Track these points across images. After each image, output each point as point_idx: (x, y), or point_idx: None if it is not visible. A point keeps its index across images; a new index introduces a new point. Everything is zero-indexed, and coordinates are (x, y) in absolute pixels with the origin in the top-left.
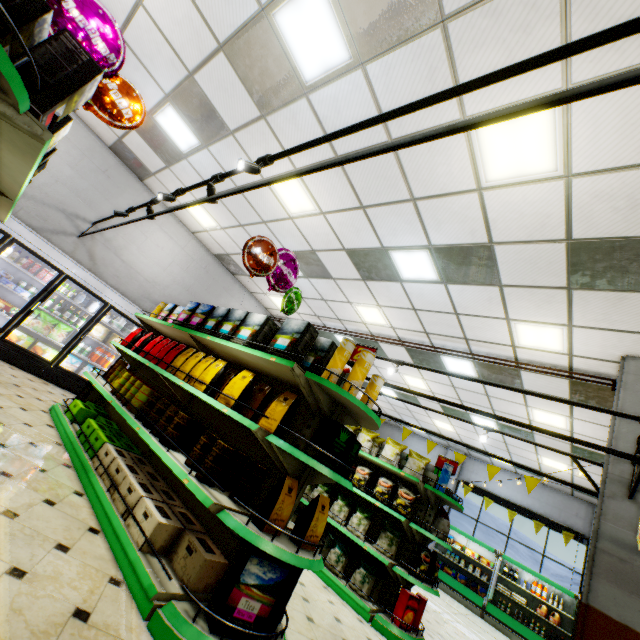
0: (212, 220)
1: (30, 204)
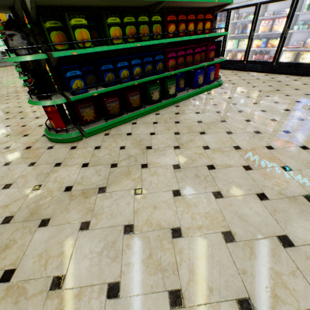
0: None
1: None
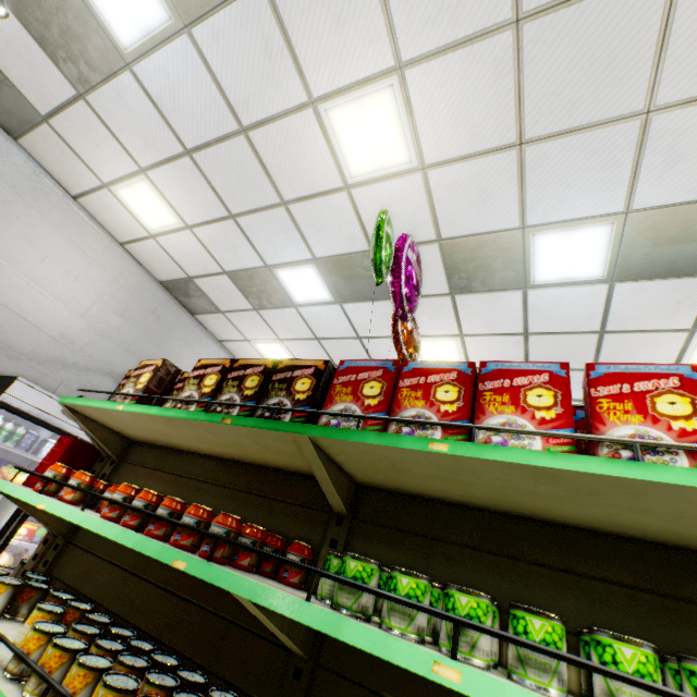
0: (289, 357)
1: (71, 374)
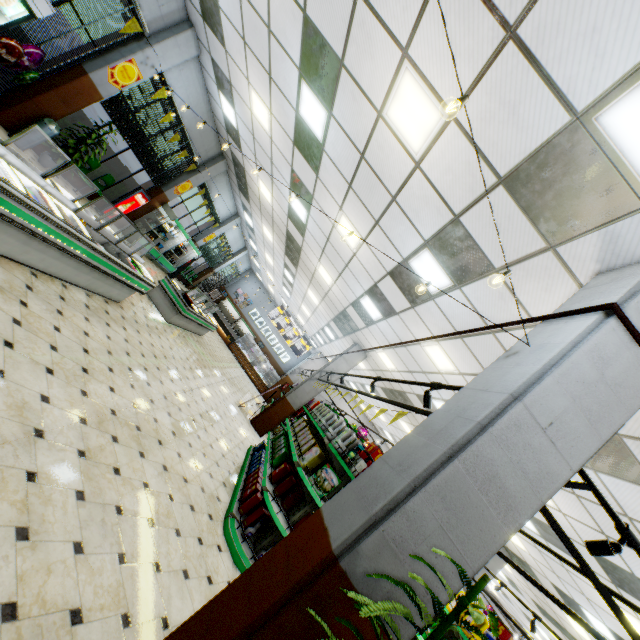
0: None
1: None
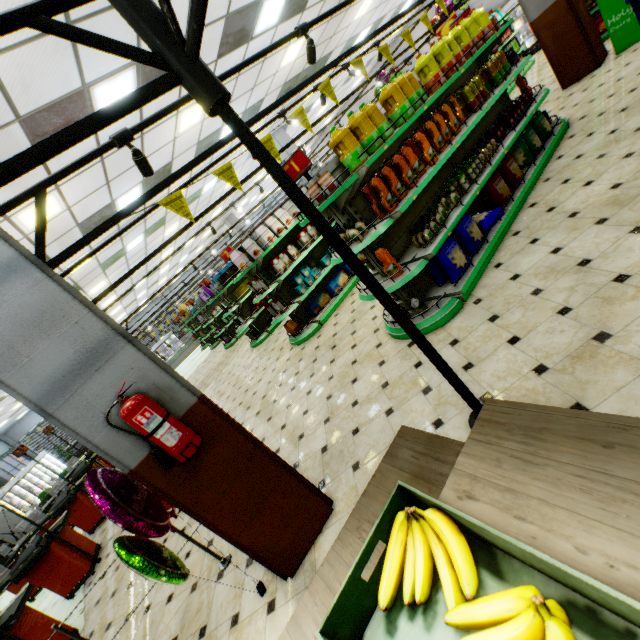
0: None
1: None
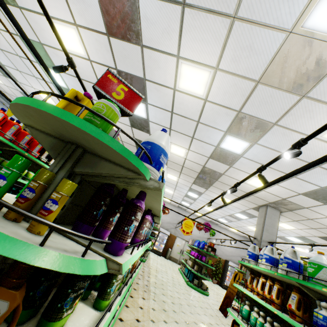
0: None
1: (234, 257)
